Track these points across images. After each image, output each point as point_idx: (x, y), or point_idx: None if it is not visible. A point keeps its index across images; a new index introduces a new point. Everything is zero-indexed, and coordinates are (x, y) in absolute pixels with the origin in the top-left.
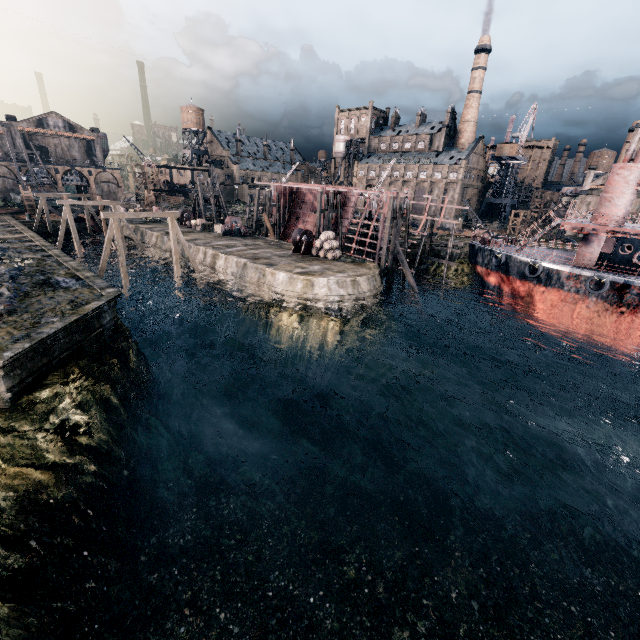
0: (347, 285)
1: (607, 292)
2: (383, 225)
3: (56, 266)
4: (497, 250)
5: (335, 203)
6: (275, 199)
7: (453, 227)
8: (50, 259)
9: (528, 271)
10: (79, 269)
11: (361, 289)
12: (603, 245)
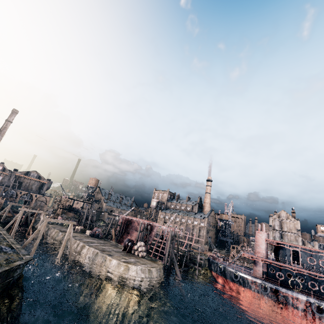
0: (146, 271)
1: (270, 293)
2: (167, 242)
3: (2, 239)
4: (219, 263)
5: (147, 228)
6: (120, 222)
7: (199, 248)
8: (0, 235)
9: (234, 276)
10: (14, 243)
11: (153, 275)
12: (262, 266)
